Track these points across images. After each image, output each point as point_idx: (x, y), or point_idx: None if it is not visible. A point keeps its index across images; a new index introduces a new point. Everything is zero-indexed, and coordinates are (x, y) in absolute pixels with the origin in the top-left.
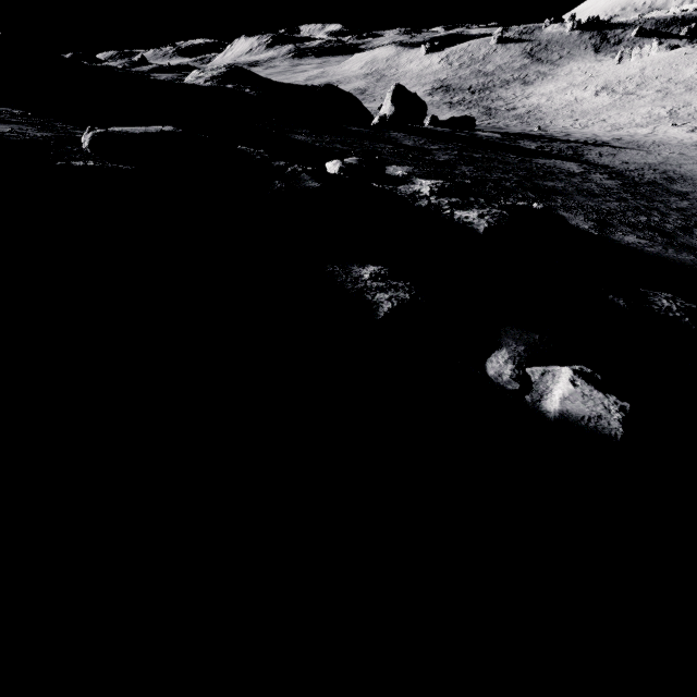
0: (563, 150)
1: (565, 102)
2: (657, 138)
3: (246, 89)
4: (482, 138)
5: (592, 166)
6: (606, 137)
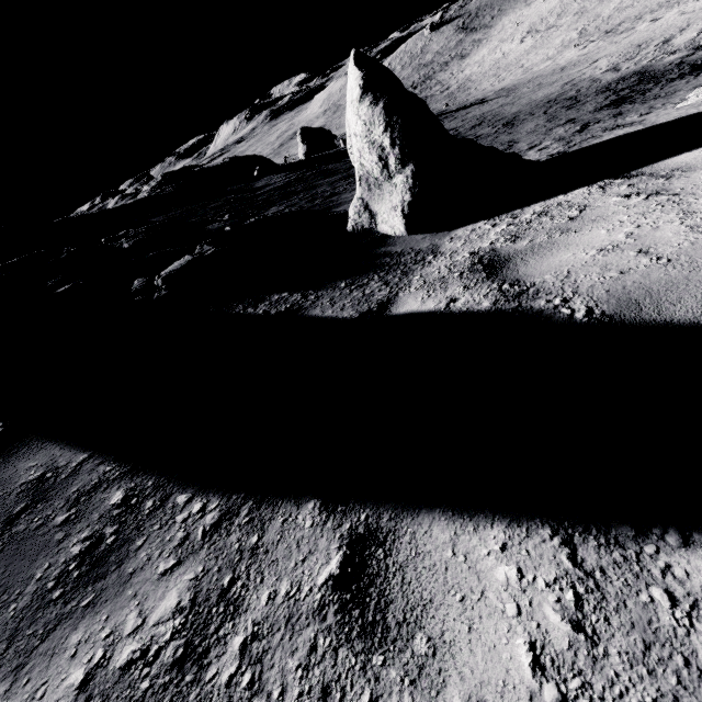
0: None
1: (494, 62)
2: (538, 73)
3: (169, 189)
4: None
5: None
6: (493, 92)
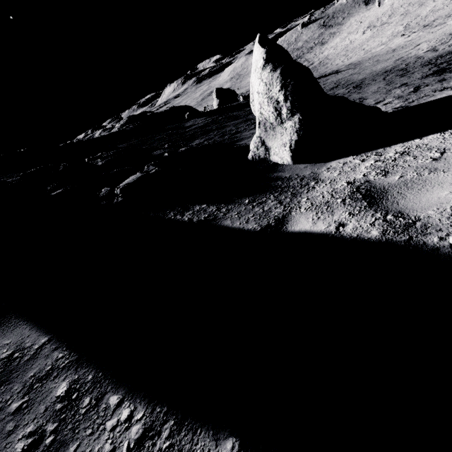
0: None
1: (344, 47)
2: (376, 53)
3: (131, 126)
4: None
5: None
6: (344, 65)
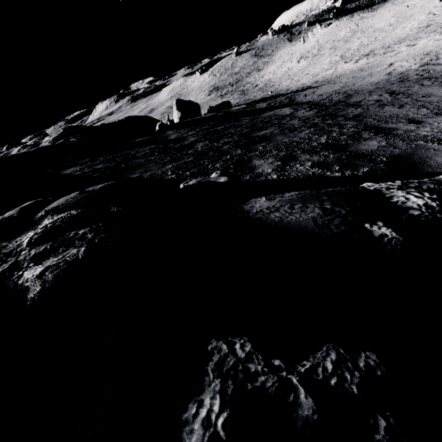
0: (282, 101)
1: (283, 72)
2: (337, 73)
3: (72, 139)
4: (232, 112)
5: (300, 105)
6: (309, 83)
